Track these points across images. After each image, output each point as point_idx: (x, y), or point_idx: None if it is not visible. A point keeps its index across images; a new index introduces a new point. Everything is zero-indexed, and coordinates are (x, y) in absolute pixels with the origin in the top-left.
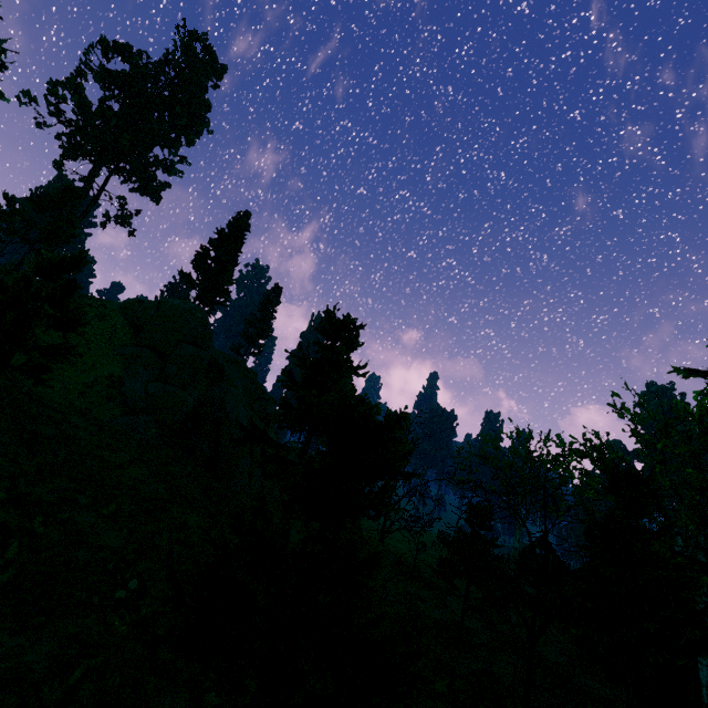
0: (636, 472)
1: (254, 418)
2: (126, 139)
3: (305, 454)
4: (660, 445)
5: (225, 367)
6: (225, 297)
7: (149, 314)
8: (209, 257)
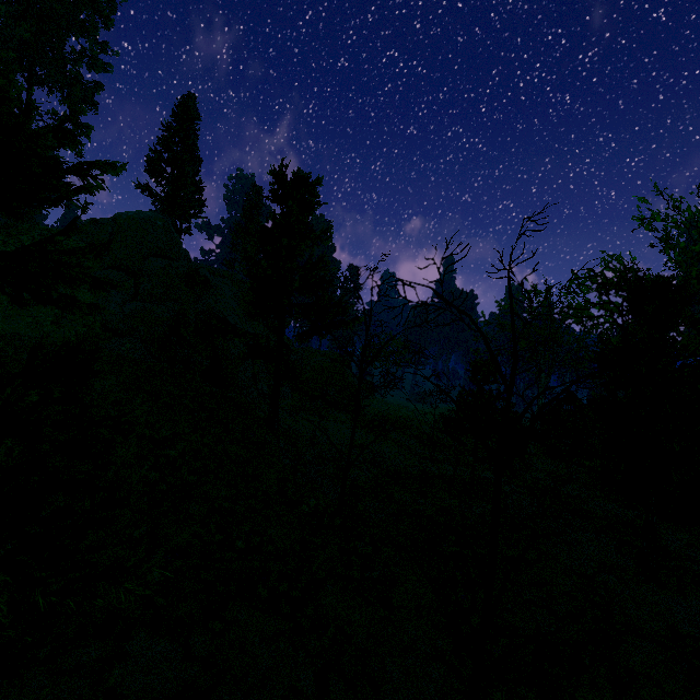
0: (665, 280)
1: (261, 329)
2: (28, 32)
3: (280, 338)
4: (699, 245)
5: (209, 279)
6: (199, 207)
7: (107, 233)
8: (163, 160)
